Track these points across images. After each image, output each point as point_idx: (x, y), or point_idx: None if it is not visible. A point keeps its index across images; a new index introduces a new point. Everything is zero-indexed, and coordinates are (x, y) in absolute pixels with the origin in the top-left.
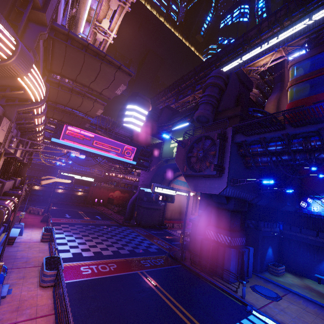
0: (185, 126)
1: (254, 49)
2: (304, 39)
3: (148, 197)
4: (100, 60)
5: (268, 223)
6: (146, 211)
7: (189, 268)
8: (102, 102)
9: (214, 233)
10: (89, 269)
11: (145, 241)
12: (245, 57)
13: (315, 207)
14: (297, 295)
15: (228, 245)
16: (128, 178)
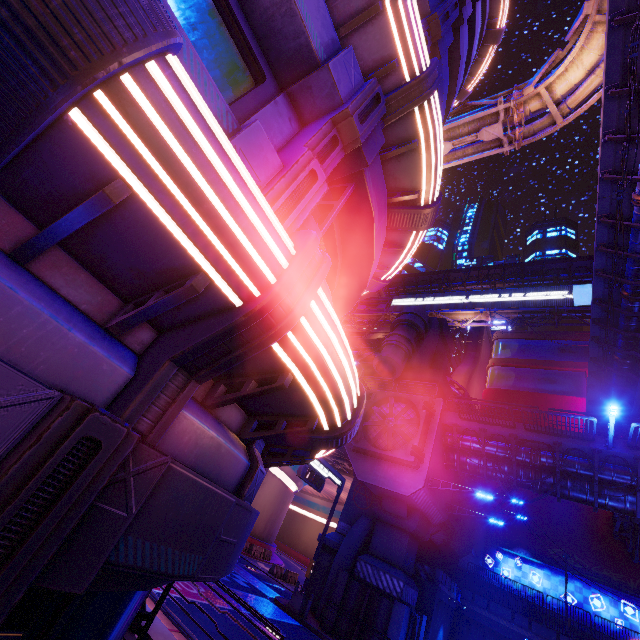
0: None
1: (455, 296)
2: (516, 313)
3: None
4: None
5: (447, 577)
6: None
7: (319, 632)
8: None
9: (374, 570)
10: None
11: None
12: (441, 299)
13: (506, 570)
14: None
15: (396, 597)
16: None
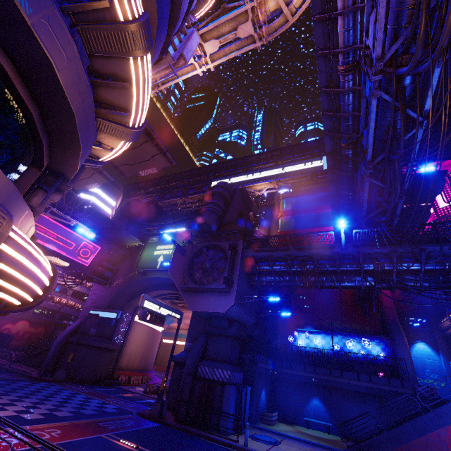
0: (179, 232)
1: (253, 173)
2: (291, 180)
3: (99, 328)
4: (151, 140)
5: (263, 357)
6: (91, 353)
7: (173, 425)
8: (109, 176)
9: (210, 369)
10: (12, 438)
11: (91, 400)
12: (244, 177)
13: (301, 341)
14: (293, 439)
15: (226, 382)
16: (54, 299)
